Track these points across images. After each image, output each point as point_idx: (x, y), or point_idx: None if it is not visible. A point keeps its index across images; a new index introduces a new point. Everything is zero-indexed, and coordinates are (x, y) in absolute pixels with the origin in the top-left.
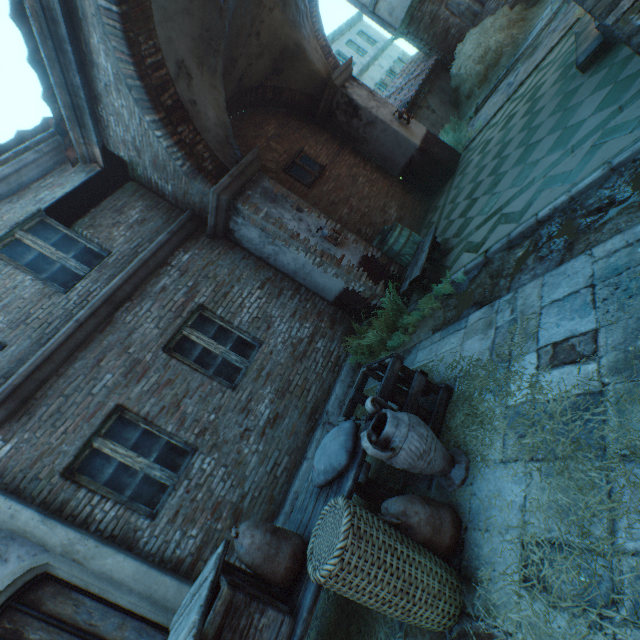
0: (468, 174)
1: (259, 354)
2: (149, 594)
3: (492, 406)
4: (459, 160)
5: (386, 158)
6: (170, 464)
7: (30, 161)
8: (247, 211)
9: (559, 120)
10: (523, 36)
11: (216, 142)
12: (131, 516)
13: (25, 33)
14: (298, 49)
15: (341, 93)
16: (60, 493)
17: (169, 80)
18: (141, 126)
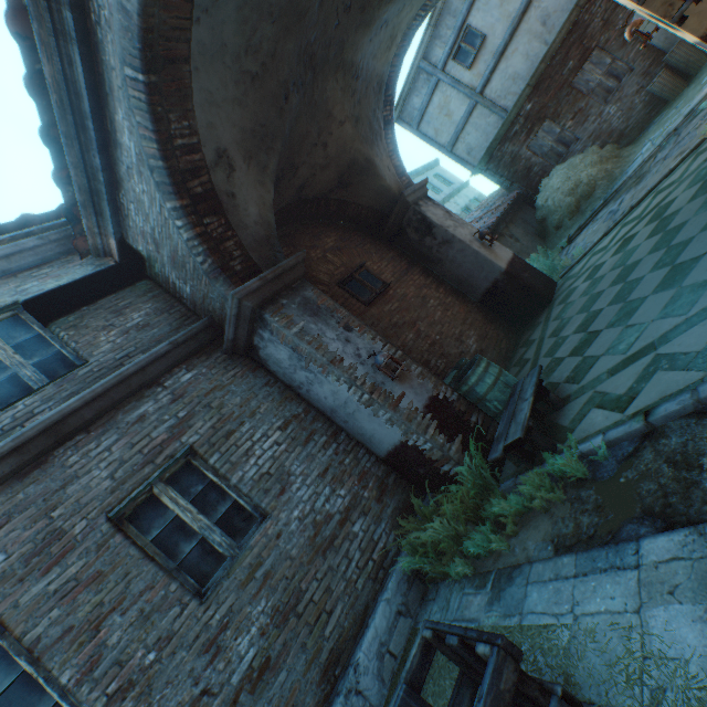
0: (574, 302)
1: (259, 536)
2: None
3: None
4: (555, 288)
5: (464, 280)
6: None
7: (28, 247)
8: (276, 323)
9: None
10: (619, 170)
11: (253, 240)
12: None
13: (40, 104)
14: (368, 164)
15: (413, 210)
16: None
17: (203, 166)
18: (161, 214)
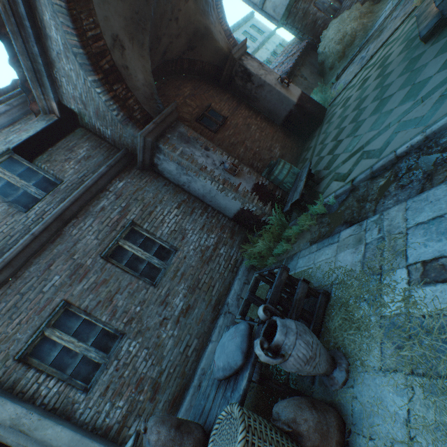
0: (333, 122)
1: (175, 258)
2: None
3: (367, 314)
4: (325, 113)
5: (272, 111)
6: (104, 347)
7: (2, 112)
8: (167, 149)
9: (407, 79)
10: (371, 24)
11: (144, 98)
12: (70, 391)
13: None
14: (207, 31)
15: (239, 64)
16: (13, 373)
17: (106, 49)
18: (85, 85)
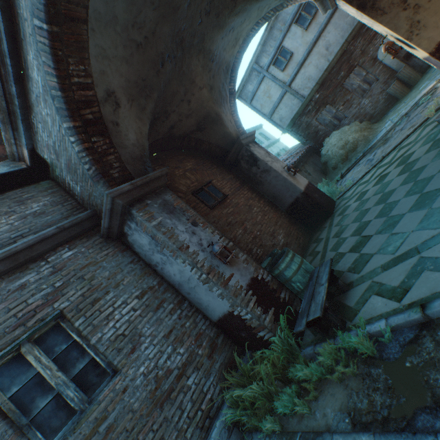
0: (349, 215)
1: (107, 391)
2: None
3: None
4: (335, 205)
5: (276, 196)
6: None
7: None
8: (140, 217)
9: None
10: (372, 136)
11: (130, 157)
12: None
13: None
14: (217, 117)
15: (245, 149)
16: None
17: (95, 100)
18: (60, 132)
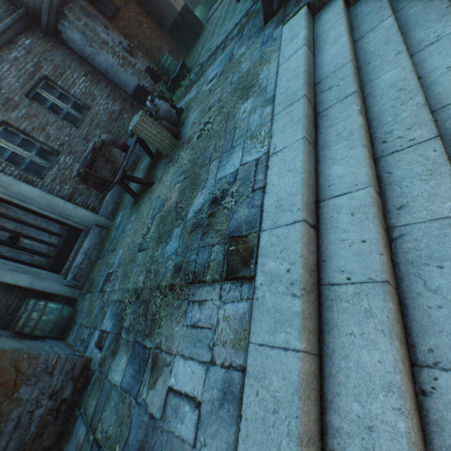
0: (205, 35)
1: (90, 113)
2: (49, 205)
3: (193, 104)
4: (203, 29)
5: (161, 15)
6: (45, 159)
7: None
8: (72, 17)
9: (234, 8)
10: None
11: None
12: (29, 176)
13: None
14: None
15: None
16: None
17: None
18: None
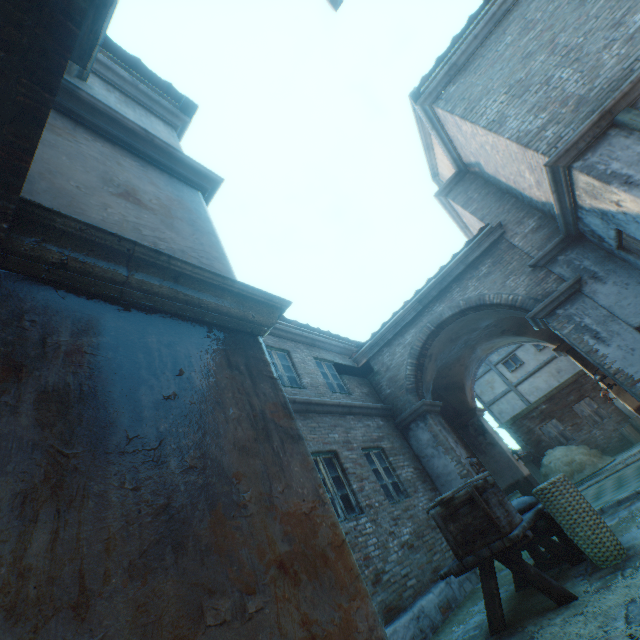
0: None
1: (407, 499)
2: None
3: (625, 525)
4: None
5: (496, 471)
6: (344, 507)
7: (340, 346)
8: (431, 421)
9: None
10: (601, 465)
11: (425, 387)
12: None
13: (392, 317)
14: (462, 386)
15: (477, 418)
16: None
17: (425, 355)
18: (401, 361)
